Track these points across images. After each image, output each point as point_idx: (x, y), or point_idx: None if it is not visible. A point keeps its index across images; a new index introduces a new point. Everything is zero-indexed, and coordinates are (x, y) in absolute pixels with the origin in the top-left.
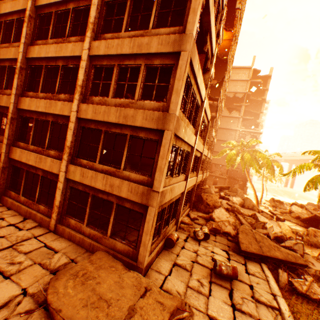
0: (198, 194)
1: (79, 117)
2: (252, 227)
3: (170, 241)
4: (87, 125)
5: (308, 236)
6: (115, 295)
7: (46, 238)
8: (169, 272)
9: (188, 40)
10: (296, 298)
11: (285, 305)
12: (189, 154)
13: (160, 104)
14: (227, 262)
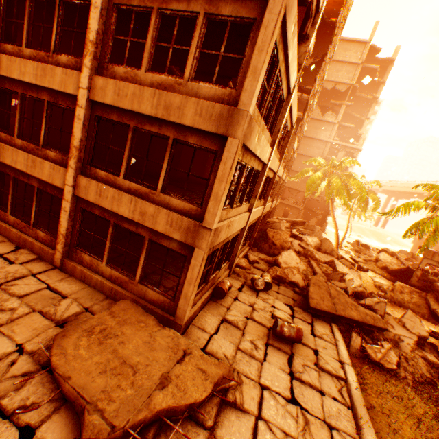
0: (262, 229)
1: (93, 99)
2: (326, 278)
3: (220, 290)
4: (105, 114)
5: (393, 292)
6: (143, 360)
7: (49, 277)
8: (216, 330)
9: None
10: (367, 367)
11: (353, 375)
12: (259, 174)
13: (225, 91)
14: (290, 321)
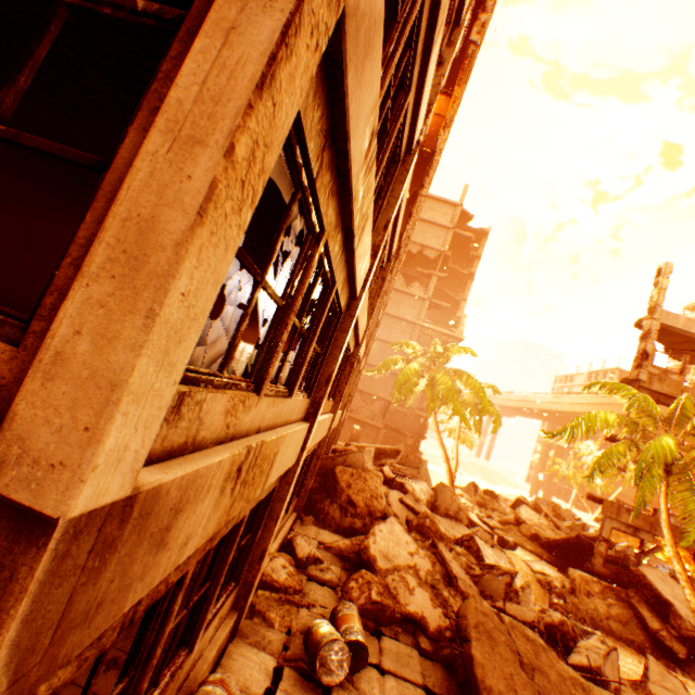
0: (325, 467)
1: None
2: (477, 588)
3: None
4: None
5: (576, 596)
6: None
7: None
8: None
9: None
10: None
11: None
12: (339, 320)
13: None
14: None
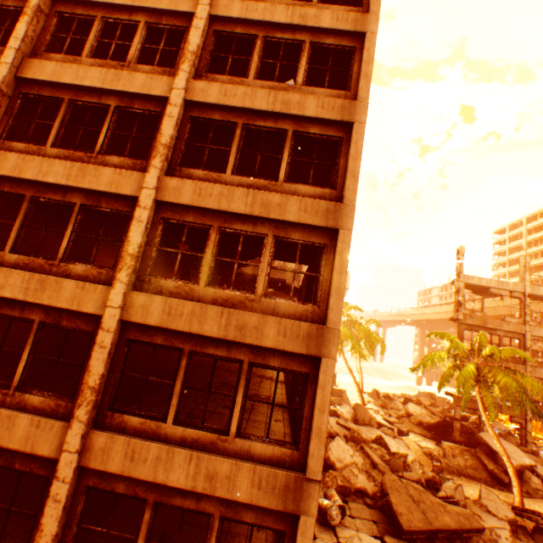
0: None
1: (127, 319)
2: (389, 467)
3: None
4: (144, 336)
5: (446, 458)
6: None
7: None
8: None
9: (349, 214)
10: None
11: None
12: None
13: (308, 307)
14: None
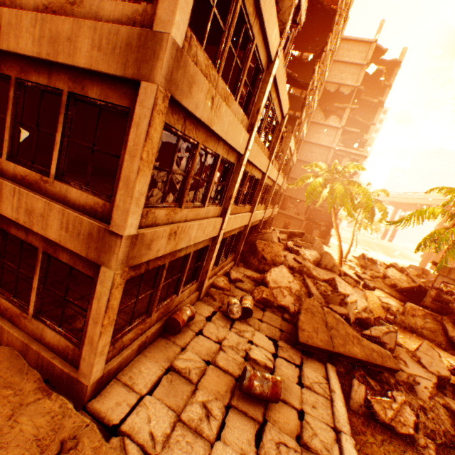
0: (252, 241)
1: None
2: (325, 300)
3: (174, 323)
4: None
5: (404, 316)
6: None
7: None
8: (153, 386)
9: None
10: (373, 432)
11: (353, 453)
12: (233, 168)
13: (138, 6)
14: (270, 364)
